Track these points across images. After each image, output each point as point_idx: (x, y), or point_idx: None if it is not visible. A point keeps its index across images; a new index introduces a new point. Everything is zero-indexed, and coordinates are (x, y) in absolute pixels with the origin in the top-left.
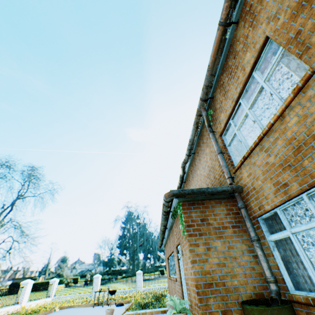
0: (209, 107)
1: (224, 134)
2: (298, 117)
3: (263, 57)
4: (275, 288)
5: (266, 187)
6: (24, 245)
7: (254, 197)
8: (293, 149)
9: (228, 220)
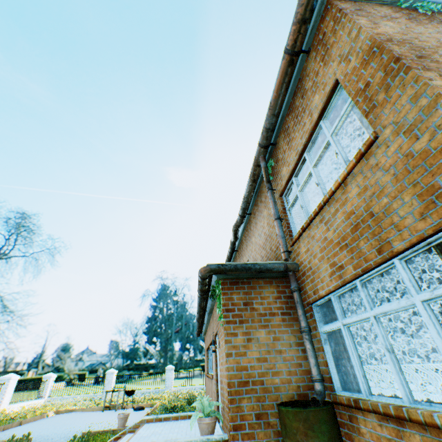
0: (271, 155)
1: (285, 194)
2: (359, 188)
3: (332, 105)
4: (320, 388)
5: (323, 267)
6: (6, 326)
7: (310, 279)
8: (351, 226)
9: (278, 305)
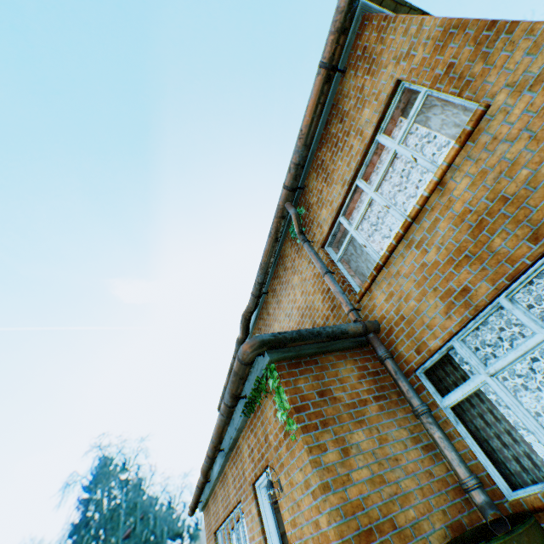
0: (297, 205)
1: (328, 243)
2: (470, 177)
3: (391, 113)
4: (485, 498)
5: (427, 307)
6: None
7: (405, 333)
8: (469, 229)
9: (365, 387)
